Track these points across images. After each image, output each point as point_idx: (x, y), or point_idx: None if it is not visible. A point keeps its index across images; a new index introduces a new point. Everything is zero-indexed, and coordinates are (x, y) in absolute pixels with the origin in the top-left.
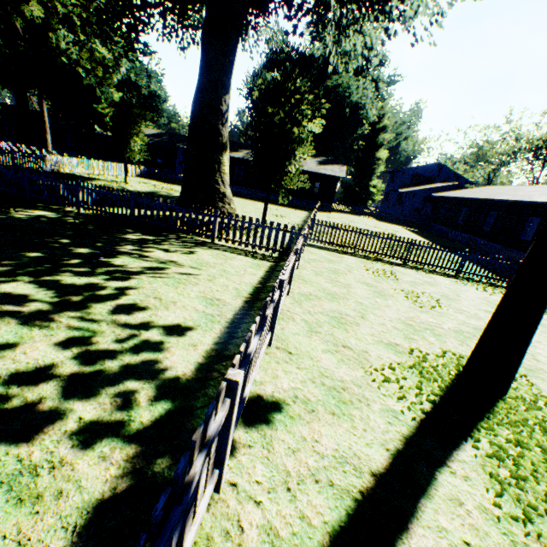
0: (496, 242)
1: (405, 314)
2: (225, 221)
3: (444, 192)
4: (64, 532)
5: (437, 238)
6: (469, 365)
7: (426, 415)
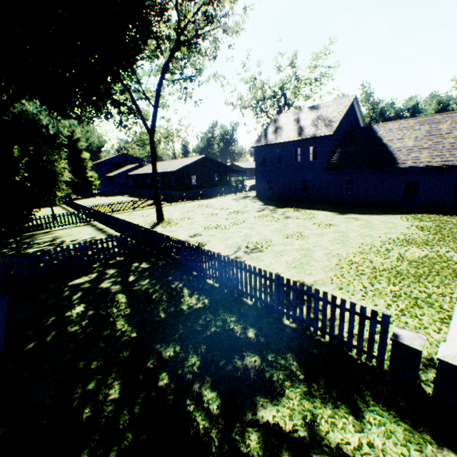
0: (166, 190)
1: (142, 219)
2: (30, 225)
3: (135, 171)
4: (115, 243)
5: (143, 196)
6: (157, 219)
7: (152, 226)
